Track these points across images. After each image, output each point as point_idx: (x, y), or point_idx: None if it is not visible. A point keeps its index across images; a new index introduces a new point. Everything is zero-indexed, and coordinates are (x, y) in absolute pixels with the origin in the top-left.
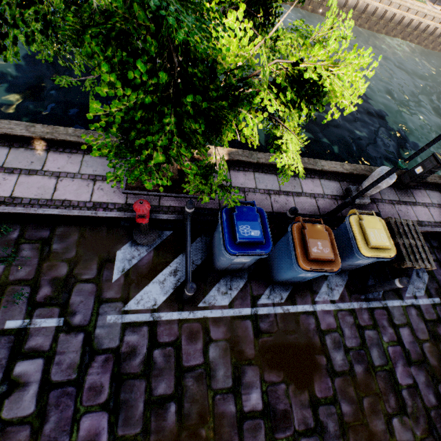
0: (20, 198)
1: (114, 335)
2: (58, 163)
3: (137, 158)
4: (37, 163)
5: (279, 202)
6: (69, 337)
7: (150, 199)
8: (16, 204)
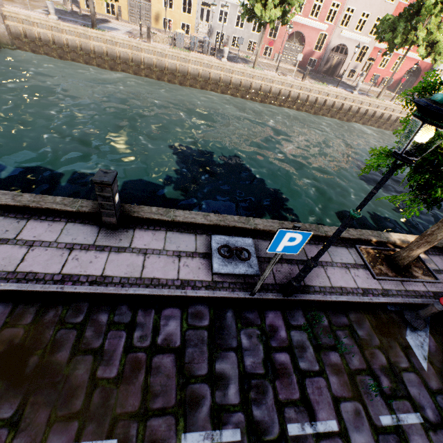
0: (311, 286)
1: None
2: (314, 253)
3: (362, 247)
4: (301, 254)
5: None
6: (438, 437)
7: (395, 284)
8: (312, 292)
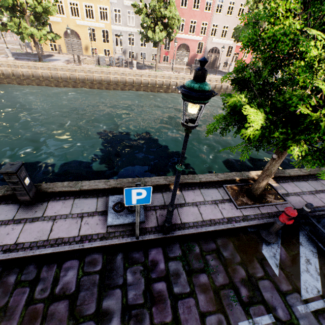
0: (187, 223)
1: (314, 324)
2: (190, 197)
3: (228, 186)
4: (180, 199)
5: (323, 198)
6: None
7: (254, 210)
8: (187, 227)
